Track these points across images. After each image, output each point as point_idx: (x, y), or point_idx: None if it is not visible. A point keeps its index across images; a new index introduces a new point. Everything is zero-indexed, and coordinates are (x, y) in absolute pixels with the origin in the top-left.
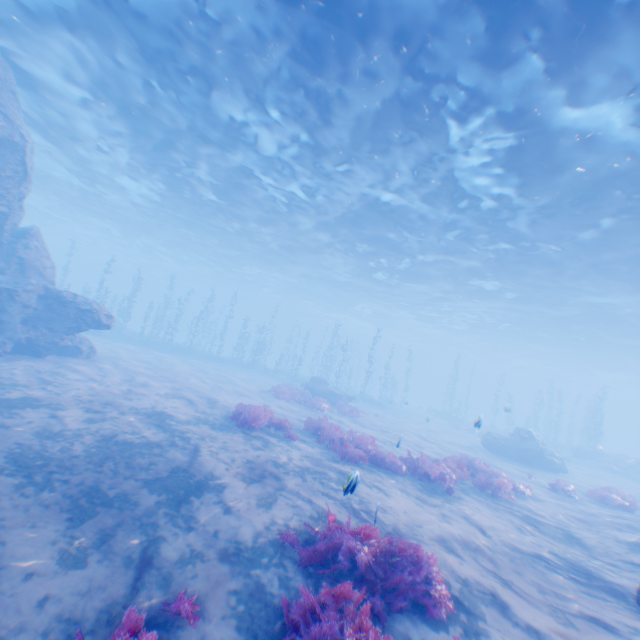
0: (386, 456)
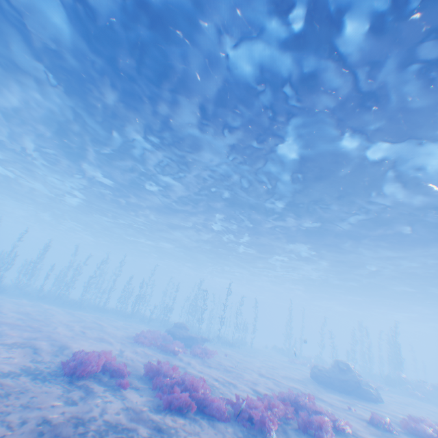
0: (214, 400)
